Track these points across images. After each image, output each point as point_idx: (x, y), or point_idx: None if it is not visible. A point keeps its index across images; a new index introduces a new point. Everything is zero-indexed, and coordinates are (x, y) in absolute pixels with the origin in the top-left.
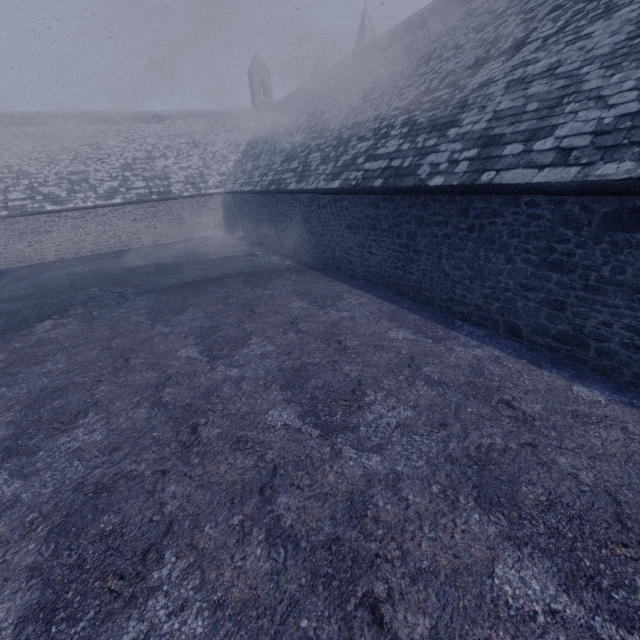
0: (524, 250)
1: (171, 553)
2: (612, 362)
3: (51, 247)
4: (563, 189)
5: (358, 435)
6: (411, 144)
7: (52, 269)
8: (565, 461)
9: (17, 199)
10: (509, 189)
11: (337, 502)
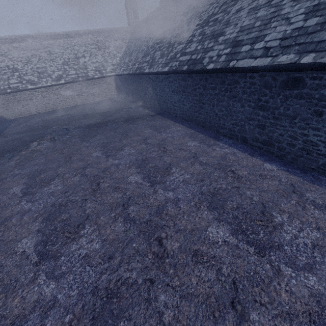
0: (248, 100)
1: (88, 225)
2: (283, 152)
3: (33, 107)
4: (263, 69)
5: (165, 185)
6: (201, 46)
7: (35, 118)
8: (249, 193)
9: (14, 83)
10: (241, 70)
11: (152, 208)
